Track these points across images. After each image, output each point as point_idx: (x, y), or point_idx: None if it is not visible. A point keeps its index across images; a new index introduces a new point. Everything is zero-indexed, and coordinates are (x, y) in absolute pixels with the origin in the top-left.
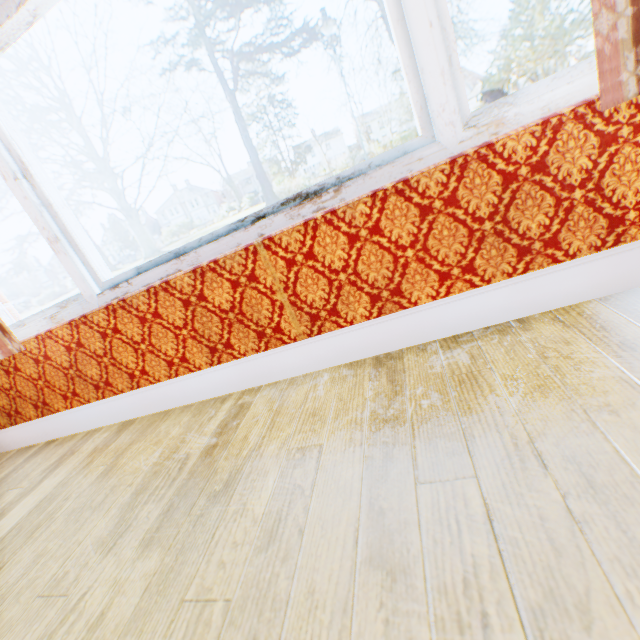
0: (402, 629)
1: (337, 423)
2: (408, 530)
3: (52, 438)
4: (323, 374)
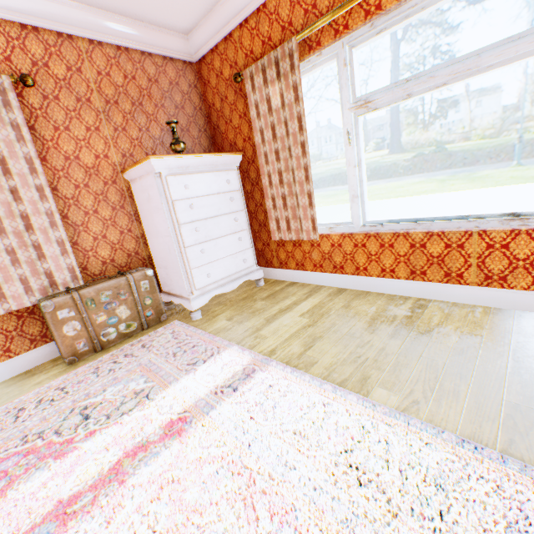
0: (528, 389)
1: (491, 330)
2: (533, 372)
3: (294, 281)
4: (477, 307)
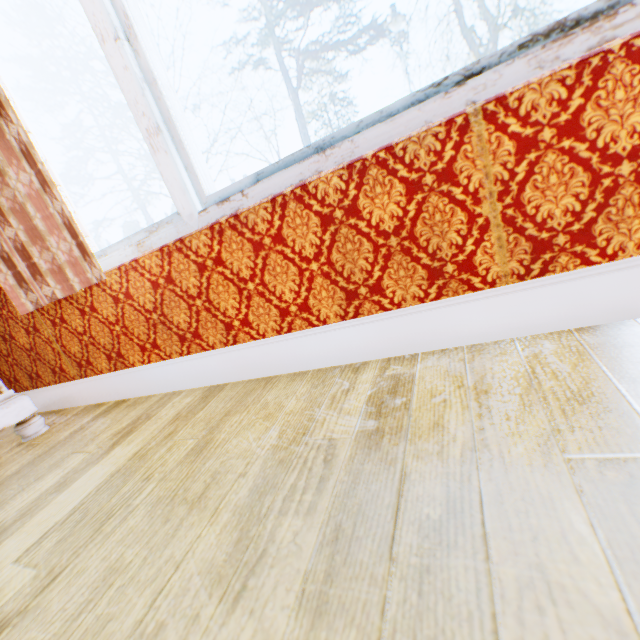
0: None
1: None
2: None
3: (122, 398)
4: (538, 341)
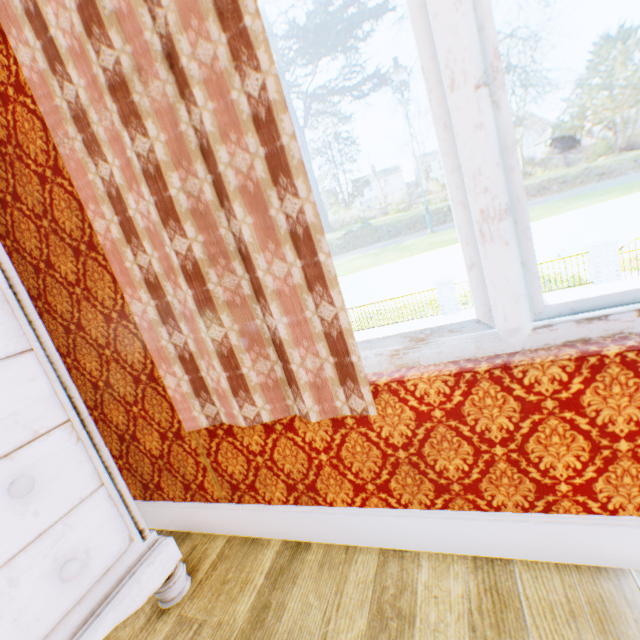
0: None
1: None
2: None
3: (292, 538)
4: None
